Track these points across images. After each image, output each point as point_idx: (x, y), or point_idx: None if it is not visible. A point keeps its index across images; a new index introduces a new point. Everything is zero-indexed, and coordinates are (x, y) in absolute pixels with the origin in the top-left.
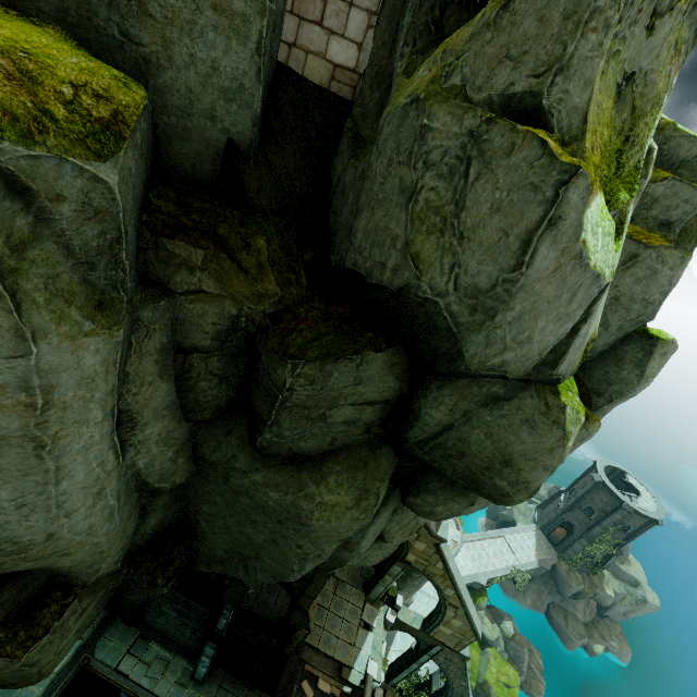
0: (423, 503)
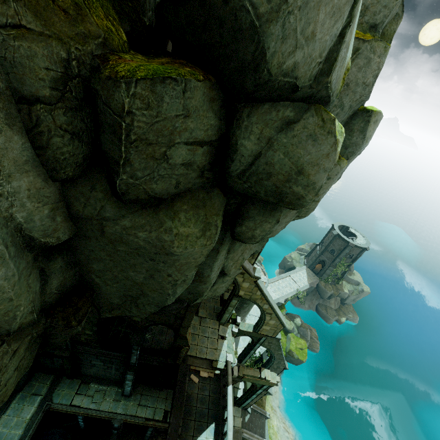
0: (246, 230)
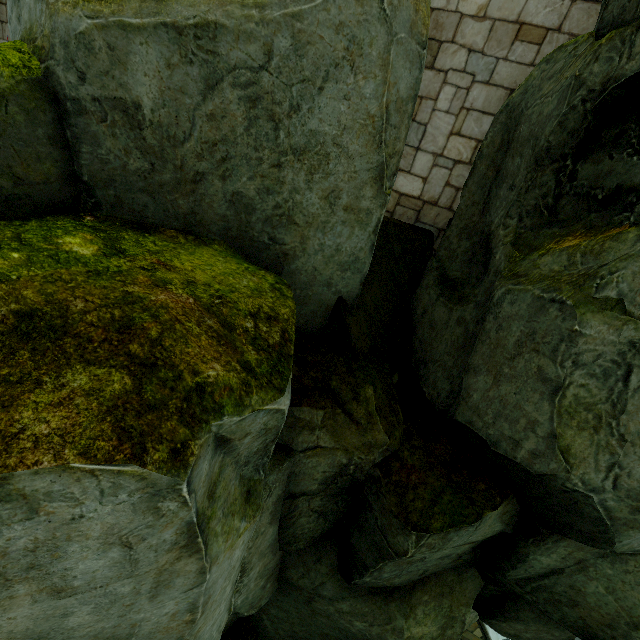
0: (508, 627)
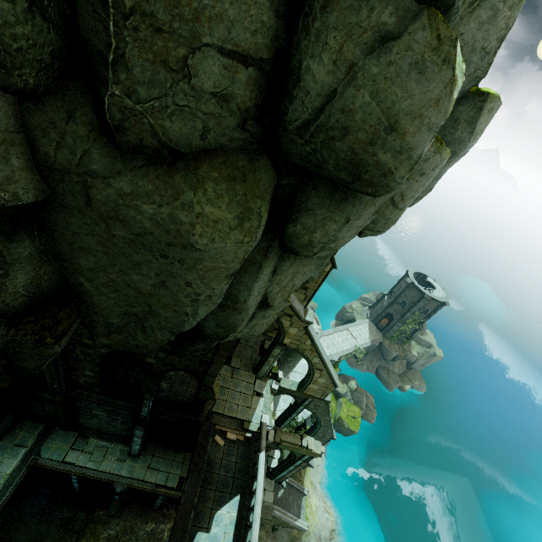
0: (302, 231)
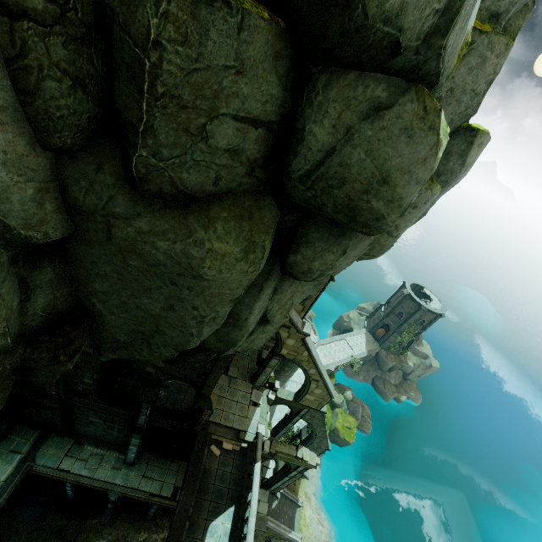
0: (302, 260)
